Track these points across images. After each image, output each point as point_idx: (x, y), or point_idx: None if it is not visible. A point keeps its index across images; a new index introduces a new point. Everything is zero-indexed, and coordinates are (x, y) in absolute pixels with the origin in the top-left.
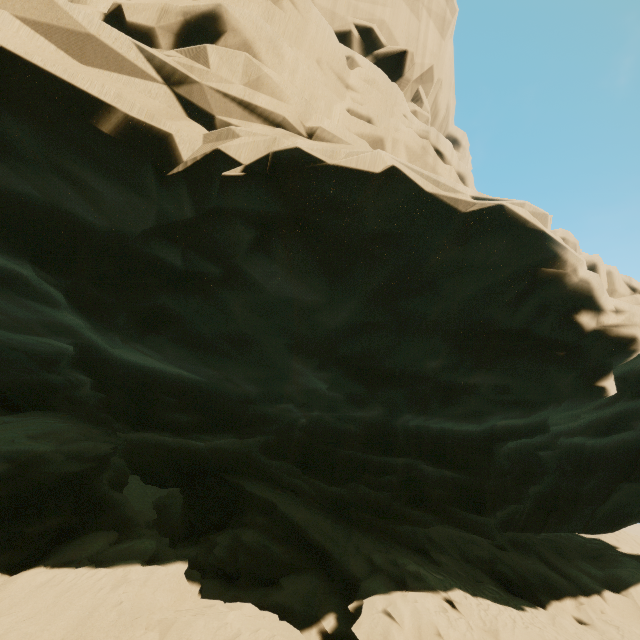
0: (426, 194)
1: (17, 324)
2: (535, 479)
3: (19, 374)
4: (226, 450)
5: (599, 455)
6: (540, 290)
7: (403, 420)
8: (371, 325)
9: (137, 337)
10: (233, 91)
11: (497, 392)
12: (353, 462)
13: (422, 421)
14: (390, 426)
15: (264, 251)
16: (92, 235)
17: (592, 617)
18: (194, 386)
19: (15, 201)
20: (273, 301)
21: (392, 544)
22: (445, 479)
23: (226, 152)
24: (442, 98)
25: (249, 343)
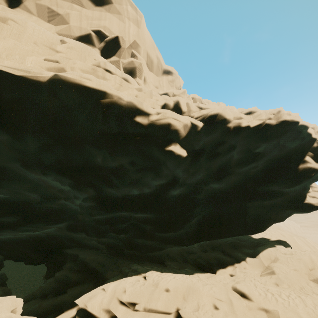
0: (18, 76)
1: None
2: (191, 209)
3: None
4: (60, 236)
5: (229, 192)
6: (110, 110)
7: (111, 193)
8: (45, 145)
9: None
10: None
11: (131, 166)
12: (99, 221)
13: (121, 192)
14: (101, 197)
15: None
16: None
17: (236, 271)
18: (4, 201)
19: None
20: None
21: (144, 262)
22: (145, 219)
23: None
24: (151, 54)
25: (4, 169)
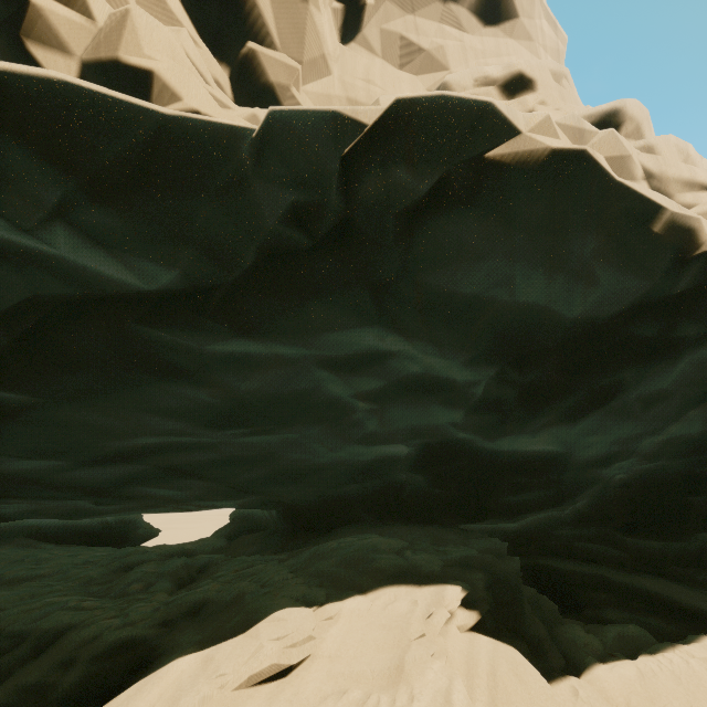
0: None
1: (386, 435)
2: None
3: (325, 491)
4: (504, 530)
5: None
6: None
7: None
8: None
9: (580, 416)
10: (683, 169)
11: None
12: None
13: None
14: None
15: None
16: (559, 327)
17: None
18: (553, 460)
19: (521, 312)
20: None
21: None
22: None
23: None
24: None
25: (663, 399)
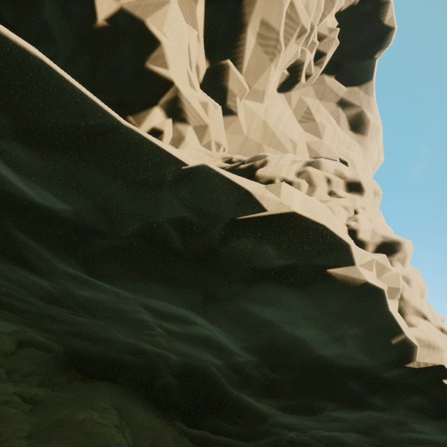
0: None
1: (166, 347)
2: None
3: (107, 351)
4: None
5: None
6: None
7: None
8: (438, 444)
9: (290, 413)
10: (419, 302)
11: None
12: None
13: None
14: None
15: (436, 418)
16: (308, 355)
17: None
18: (260, 415)
19: (291, 338)
20: (392, 419)
21: None
22: None
23: None
24: None
25: (342, 421)
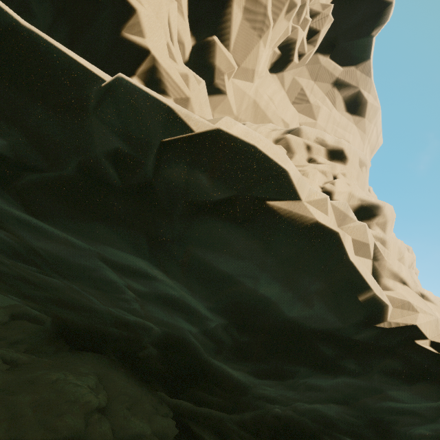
0: None
1: (144, 315)
2: None
3: (93, 323)
4: None
5: None
6: None
7: None
8: (418, 415)
9: (262, 378)
10: (396, 265)
11: None
12: None
13: None
14: None
15: (409, 382)
16: (278, 318)
17: None
18: (240, 386)
19: (257, 298)
20: (368, 386)
21: None
22: None
23: (420, 328)
24: None
25: (319, 390)
